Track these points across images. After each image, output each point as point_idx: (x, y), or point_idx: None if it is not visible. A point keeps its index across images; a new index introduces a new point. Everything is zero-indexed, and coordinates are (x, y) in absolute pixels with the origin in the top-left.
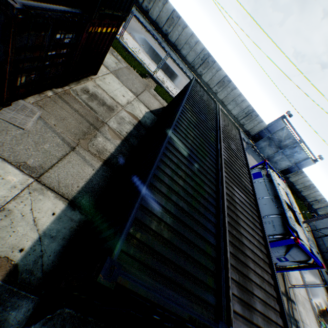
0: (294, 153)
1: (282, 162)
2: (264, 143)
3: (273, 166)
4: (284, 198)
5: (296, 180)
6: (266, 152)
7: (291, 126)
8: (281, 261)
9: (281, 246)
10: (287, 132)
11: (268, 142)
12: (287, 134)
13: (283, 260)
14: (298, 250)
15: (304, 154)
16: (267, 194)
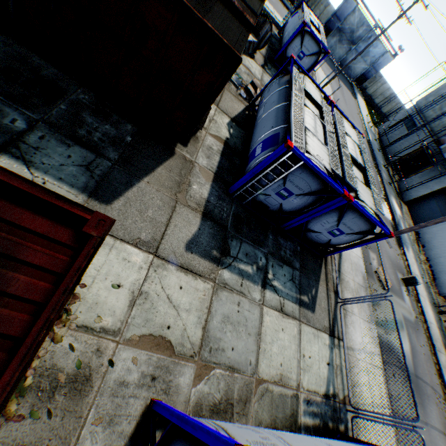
0: (370, 48)
1: (356, 65)
2: (334, 40)
3: (347, 74)
4: (312, 21)
5: (374, 91)
6: (337, 54)
7: (364, 6)
8: (301, 60)
9: (298, 39)
10: (359, 16)
11: (339, 37)
12: (359, 19)
13: (302, 58)
14: (309, 39)
15: (381, 47)
16: (298, 19)
